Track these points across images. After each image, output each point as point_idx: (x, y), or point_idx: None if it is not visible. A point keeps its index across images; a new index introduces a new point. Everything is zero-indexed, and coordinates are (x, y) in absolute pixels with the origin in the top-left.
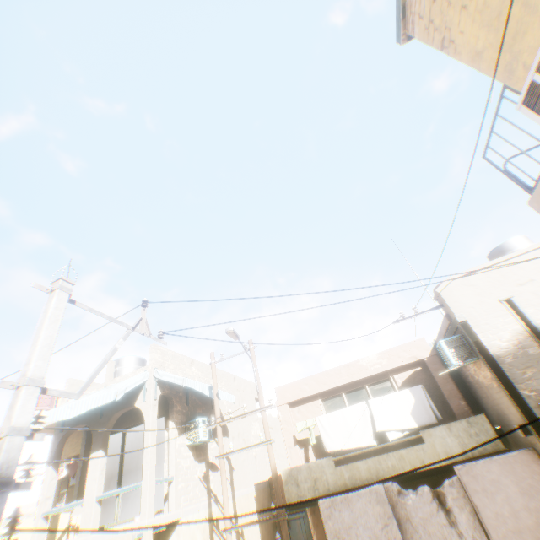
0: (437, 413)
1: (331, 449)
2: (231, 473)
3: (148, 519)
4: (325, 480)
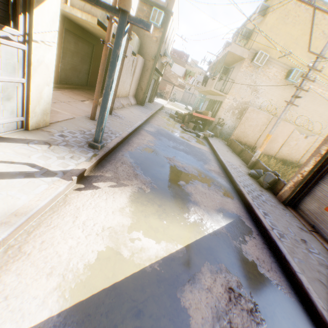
0: None
1: None
2: None
3: None
4: None
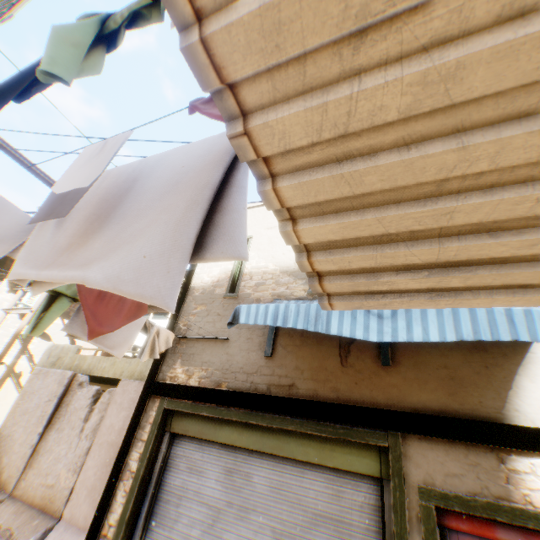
0: None
1: None
2: None
3: None
4: (64, 361)
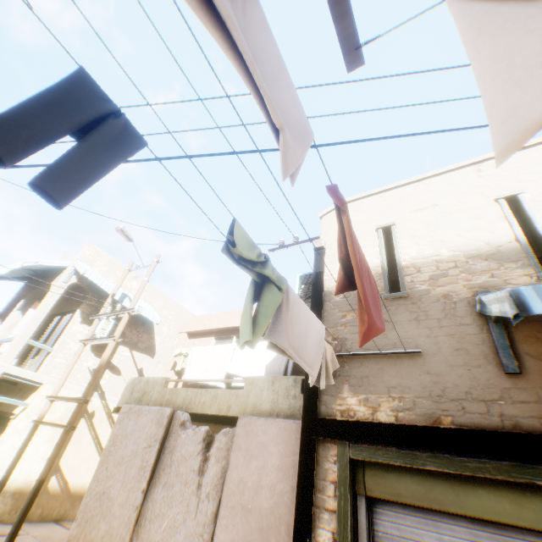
0: (289, 371)
1: (185, 378)
2: None
3: (3, 363)
4: (150, 396)
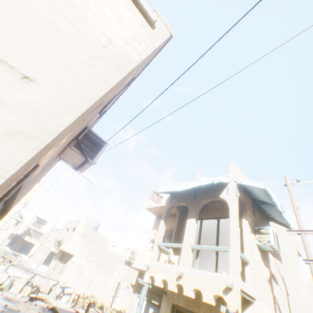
0: None
1: None
2: (286, 296)
3: (237, 278)
4: None
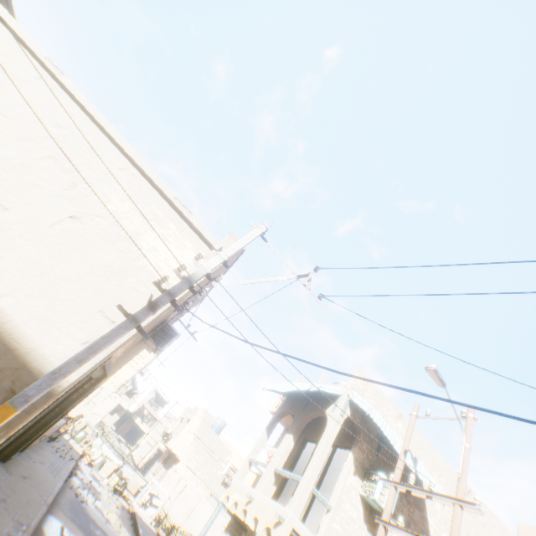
0: None
1: None
2: None
3: (292, 513)
4: None
